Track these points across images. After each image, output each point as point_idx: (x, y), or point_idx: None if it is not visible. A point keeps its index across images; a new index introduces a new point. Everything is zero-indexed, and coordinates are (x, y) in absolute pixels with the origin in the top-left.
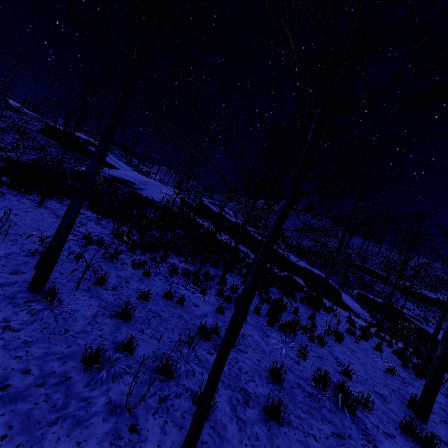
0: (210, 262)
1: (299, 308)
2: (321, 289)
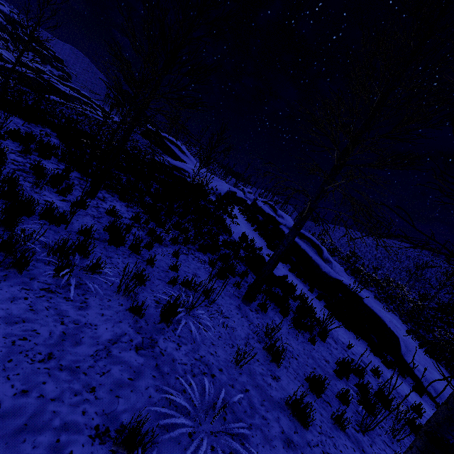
0: (133, 200)
1: (176, 265)
2: (266, 263)
